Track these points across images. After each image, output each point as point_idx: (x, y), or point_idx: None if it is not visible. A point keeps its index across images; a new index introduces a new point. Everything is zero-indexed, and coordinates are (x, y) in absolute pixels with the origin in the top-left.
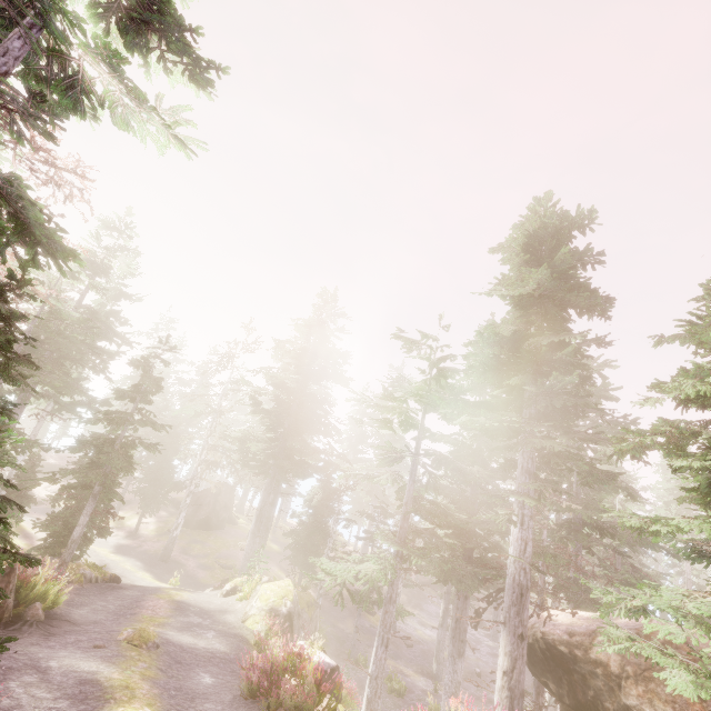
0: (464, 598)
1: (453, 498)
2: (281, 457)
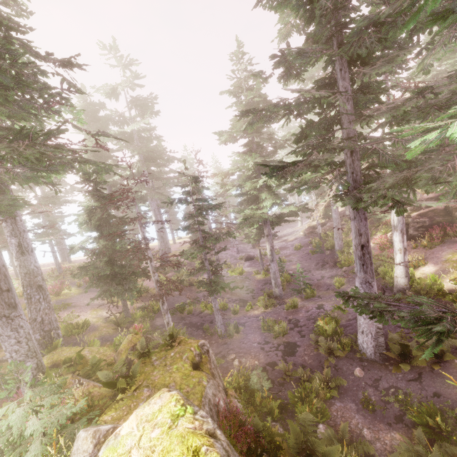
0: (366, 220)
1: (327, 99)
2: None
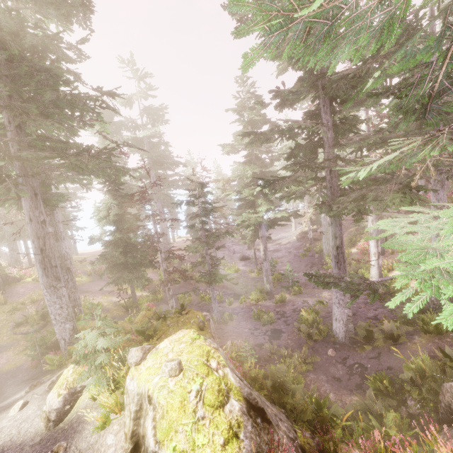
0: (341, 225)
1: (311, 129)
2: (29, 159)
